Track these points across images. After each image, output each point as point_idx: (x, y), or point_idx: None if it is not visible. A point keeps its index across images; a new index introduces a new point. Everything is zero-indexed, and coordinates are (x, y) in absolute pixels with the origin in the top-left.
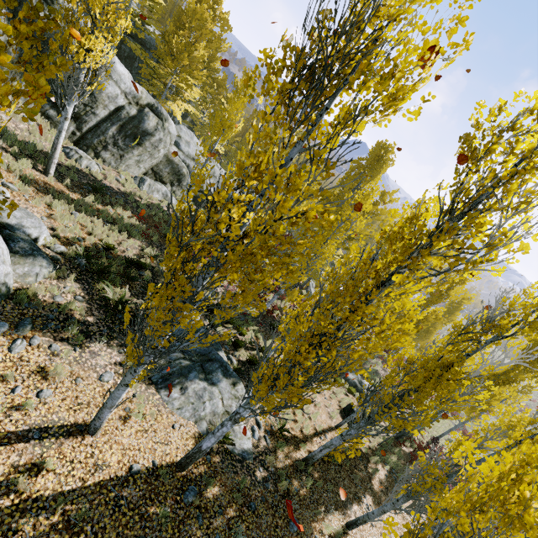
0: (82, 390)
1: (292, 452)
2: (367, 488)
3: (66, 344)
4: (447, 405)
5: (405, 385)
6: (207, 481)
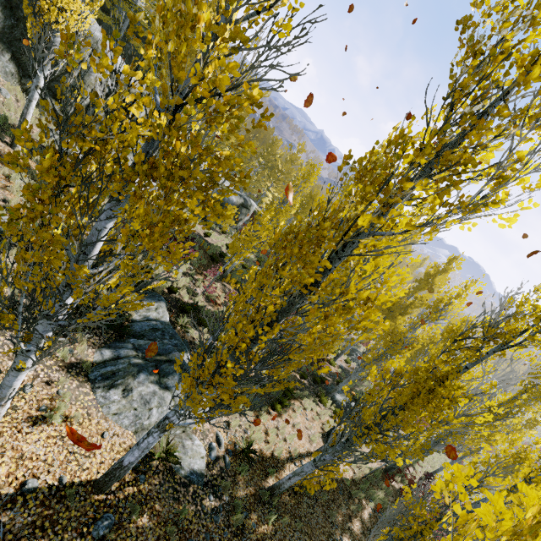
0: None
1: (257, 479)
2: (345, 529)
3: None
4: (440, 429)
5: (391, 403)
6: (132, 508)
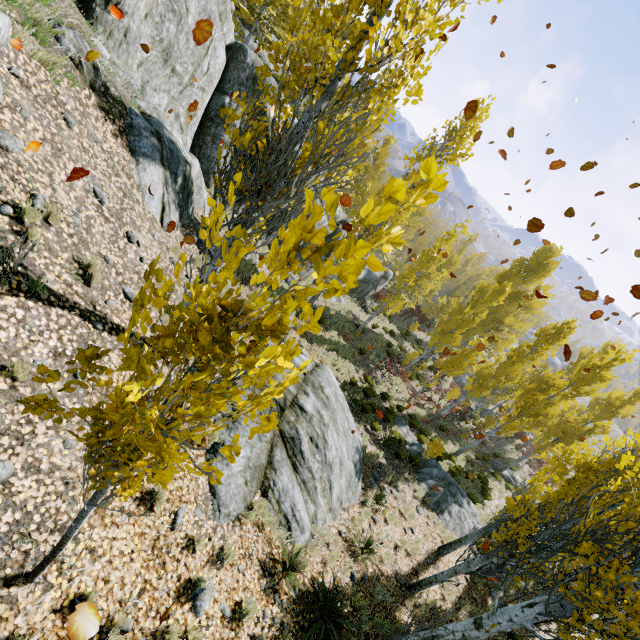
0: (419, 524)
1: None
2: None
3: (392, 487)
4: None
5: None
6: (494, 585)
